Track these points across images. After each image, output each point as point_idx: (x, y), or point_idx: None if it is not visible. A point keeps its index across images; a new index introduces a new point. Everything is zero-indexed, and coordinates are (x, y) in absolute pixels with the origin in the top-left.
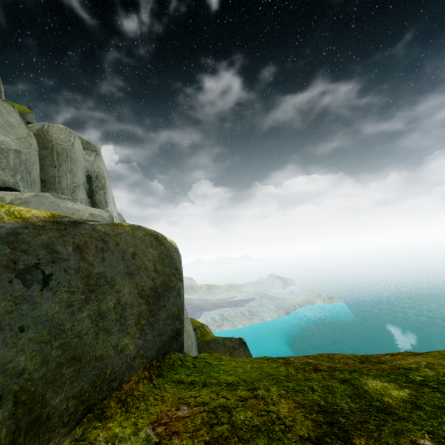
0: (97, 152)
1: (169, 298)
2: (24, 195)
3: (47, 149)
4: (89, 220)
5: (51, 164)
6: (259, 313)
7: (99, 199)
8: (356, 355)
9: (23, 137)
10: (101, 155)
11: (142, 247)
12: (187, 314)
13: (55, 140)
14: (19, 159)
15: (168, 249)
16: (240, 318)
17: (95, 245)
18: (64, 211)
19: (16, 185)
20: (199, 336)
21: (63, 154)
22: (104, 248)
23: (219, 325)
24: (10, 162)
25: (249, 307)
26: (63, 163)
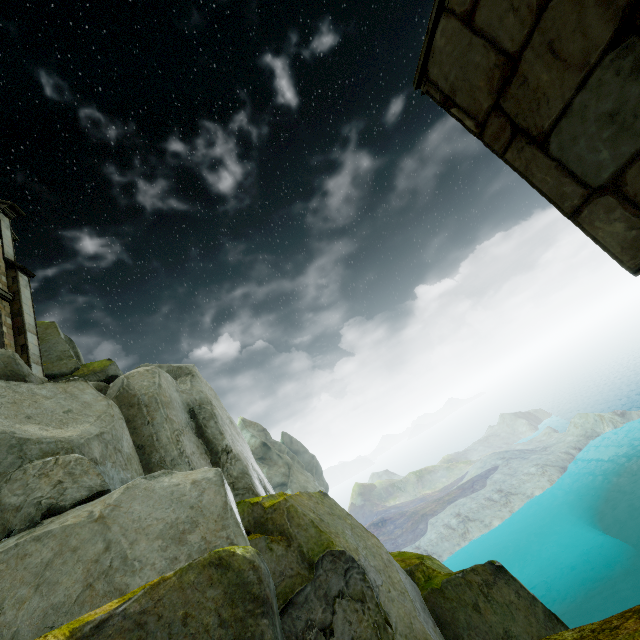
0: (192, 374)
1: None
2: (113, 497)
3: (134, 407)
4: (118, 605)
5: (143, 422)
6: (516, 488)
7: (212, 433)
8: (583, 631)
9: (103, 411)
10: (198, 373)
11: (197, 597)
12: (387, 554)
13: (139, 391)
14: (104, 443)
15: (238, 570)
16: (489, 508)
17: (129, 639)
18: (161, 495)
19: (104, 485)
20: (423, 582)
21: (152, 403)
22: (142, 636)
23: (462, 533)
24: (94, 454)
25: (494, 485)
26: (156, 414)
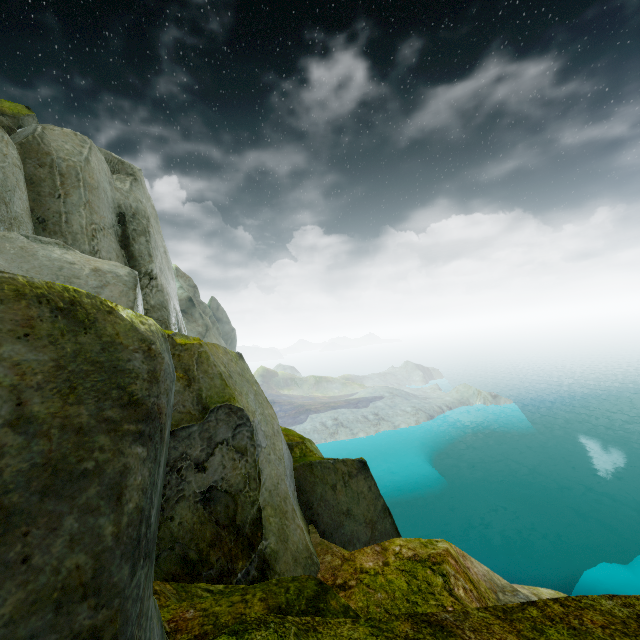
0: (135, 177)
1: (58, 521)
2: None
3: (44, 168)
4: None
5: (52, 192)
6: (390, 417)
7: (139, 250)
8: (635, 609)
9: None
10: (143, 182)
11: None
12: (278, 426)
13: (56, 151)
14: None
15: (111, 341)
16: (361, 423)
17: None
18: (43, 264)
19: None
20: (298, 456)
21: (71, 175)
22: None
23: (332, 432)
24: None
25: (375, 409)
26: (72, 191)
